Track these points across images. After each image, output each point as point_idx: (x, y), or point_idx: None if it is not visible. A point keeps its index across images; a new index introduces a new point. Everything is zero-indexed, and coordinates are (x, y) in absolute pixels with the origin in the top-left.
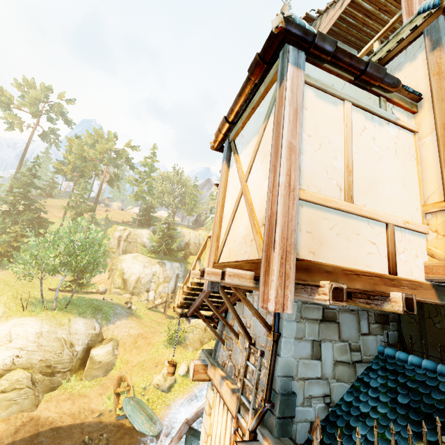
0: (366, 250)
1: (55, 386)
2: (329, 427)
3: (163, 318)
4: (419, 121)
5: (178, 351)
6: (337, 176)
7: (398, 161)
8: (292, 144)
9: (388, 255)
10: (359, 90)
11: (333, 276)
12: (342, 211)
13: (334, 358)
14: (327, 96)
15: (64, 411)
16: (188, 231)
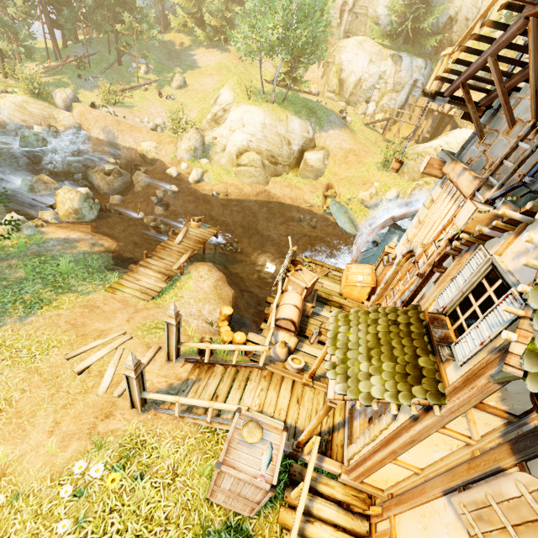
0: None
1: (278, 174)
2: None
3: (379, 139)
4: None
5: (391, 176)
6: None
7: None
8: None
9: None
10: None
11: None
12: None
13: None
14: None
15: (285, 194)
16: None
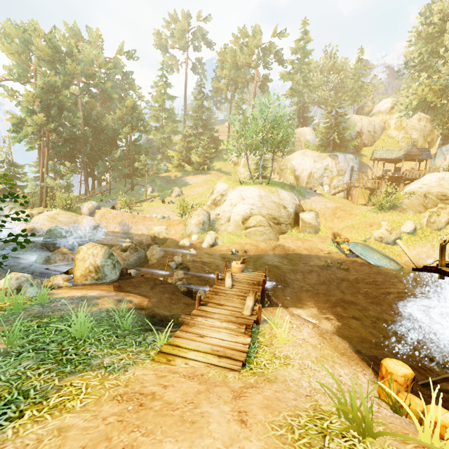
0: None
1: (283, 232)
2: None
3: (349, 202)
4: None
5: (394, 214)
6: None
7: None
8: None
9: None
10: None
11: None
12: None
13: None
14: None
15: (298, 246)
16: (358, 118)
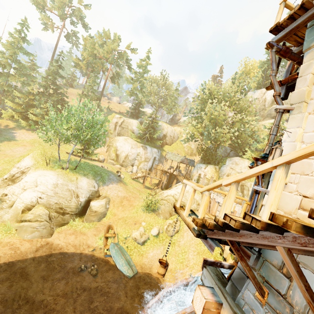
0: None
1: (65, 222)
2: None
3: (141, 187)
4: None
5: (152, 216)
6: None
7: None
8: None
9: None
10: None
11: None
12: None
13: None
14: None
15: (69, 242)
16: (166, 126)
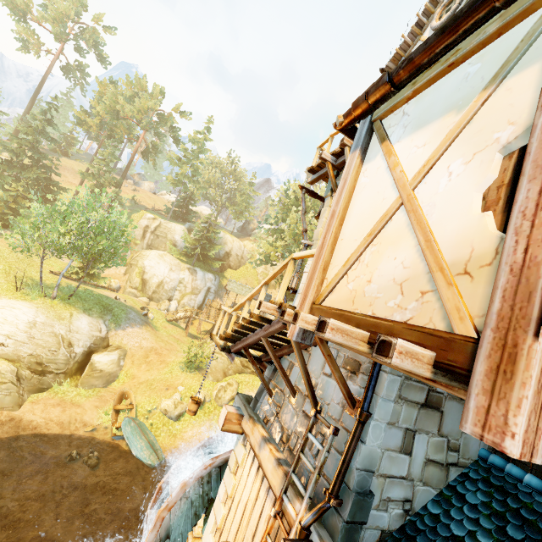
0: None
1: (44, 387)
2: None
3: (183, 335)
4: None
5: (195, 378)
6: None
7: None
8: None
9: None
10: None
11: None
12: None
13: (426, 455)
14: None
15: (51, 417)
16: (231, 239)
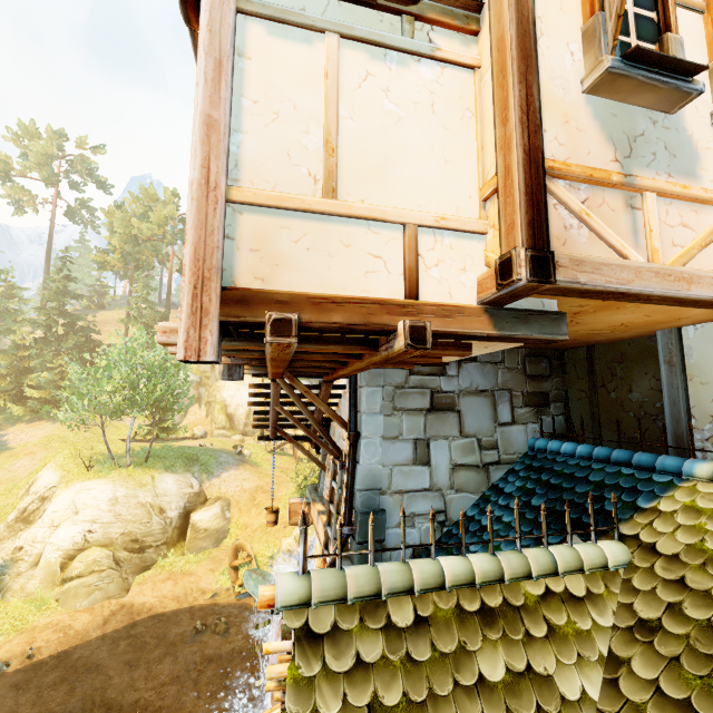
0: (363, 268)
1: (148, 564)
2: (437, 550)
3: (292, 462)
4: (481, 46)
5: None
6: (309, 160)
7: (437, 123)
8: (212, 118)
9: (404, 272)
10: (358, 9)
11: (291, 308)
12: (318, 214)
13: (451, 461)
14: (291, 31)
15: (164, 594)
16: None
